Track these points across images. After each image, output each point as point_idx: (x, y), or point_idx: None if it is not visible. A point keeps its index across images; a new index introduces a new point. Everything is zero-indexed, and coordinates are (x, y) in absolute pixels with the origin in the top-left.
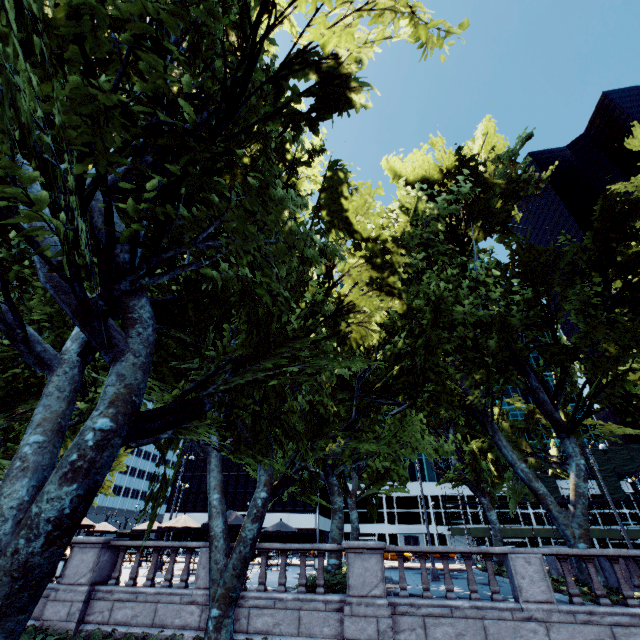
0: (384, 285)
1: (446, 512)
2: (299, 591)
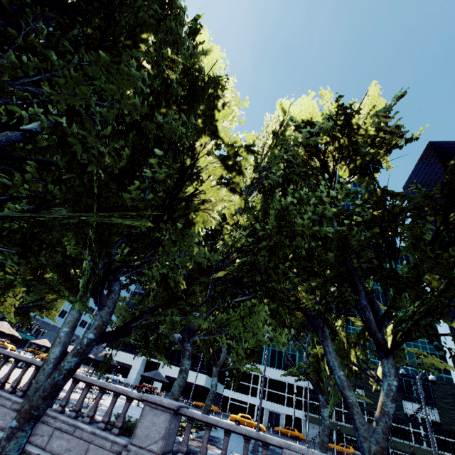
0: (231, 184)
1: (306, 401)
2: (99, 426)
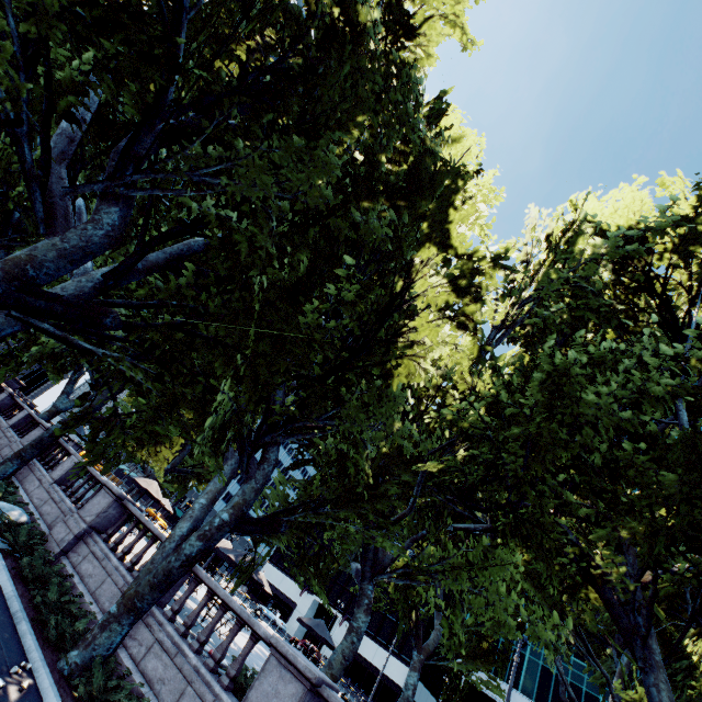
0: (459, 316)
1: None
2: (206, 662)
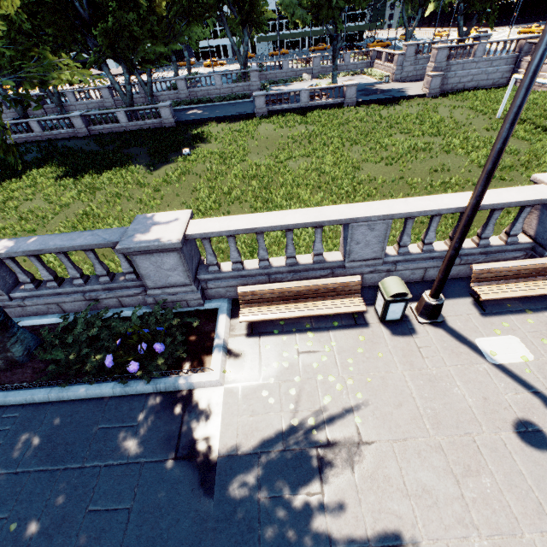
0: None
1: None
2: (167, 91)
